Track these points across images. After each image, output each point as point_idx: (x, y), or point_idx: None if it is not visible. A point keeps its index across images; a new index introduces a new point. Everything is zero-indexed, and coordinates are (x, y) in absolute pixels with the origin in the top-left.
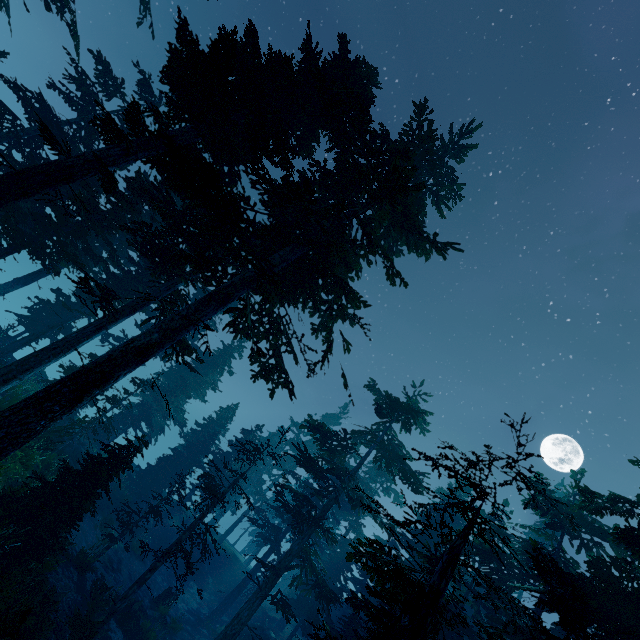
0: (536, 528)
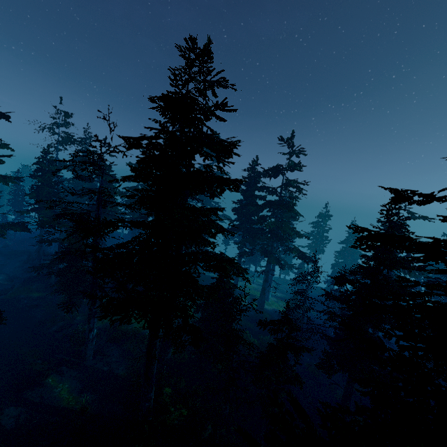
0: None
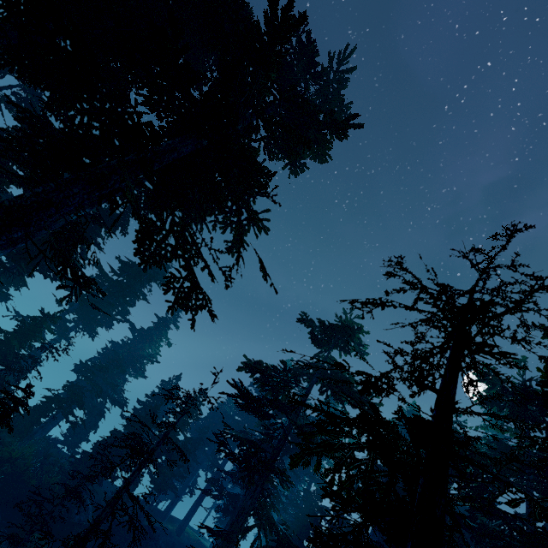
0: (497, 425)
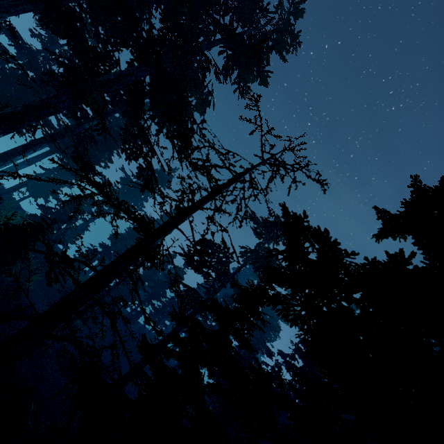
0: None
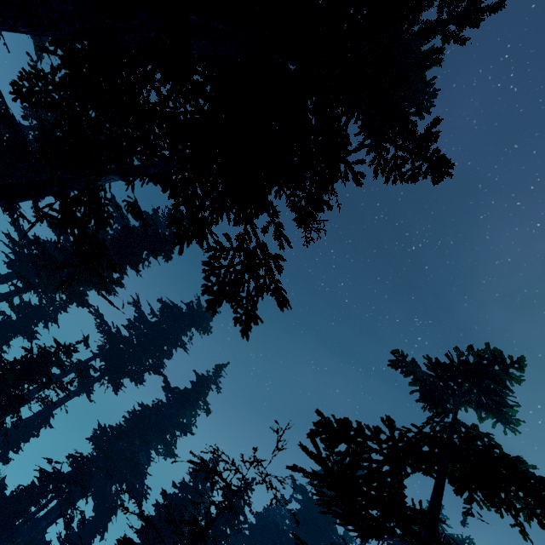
0: None
